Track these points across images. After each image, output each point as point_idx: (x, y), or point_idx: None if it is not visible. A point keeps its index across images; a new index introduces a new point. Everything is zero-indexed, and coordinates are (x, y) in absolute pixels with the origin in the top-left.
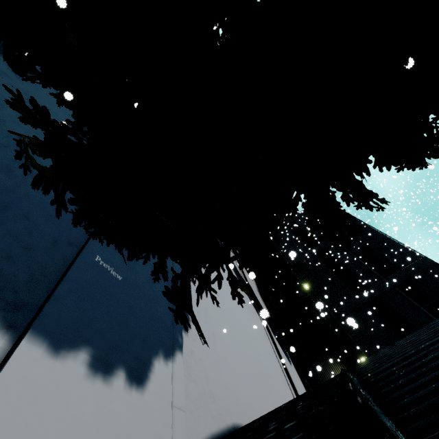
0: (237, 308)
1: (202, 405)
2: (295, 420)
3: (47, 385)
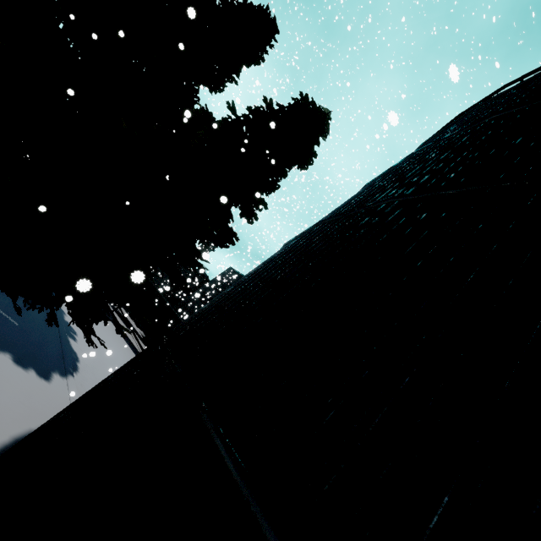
0: None
1: None
2: None
3: None
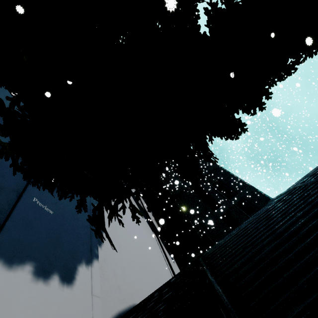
0: (137, 227)
1: (112, 294)
2: (169, 287)
3: (5, 288)
